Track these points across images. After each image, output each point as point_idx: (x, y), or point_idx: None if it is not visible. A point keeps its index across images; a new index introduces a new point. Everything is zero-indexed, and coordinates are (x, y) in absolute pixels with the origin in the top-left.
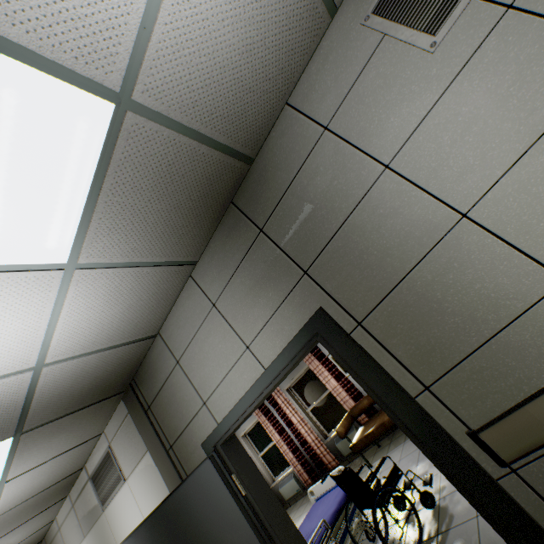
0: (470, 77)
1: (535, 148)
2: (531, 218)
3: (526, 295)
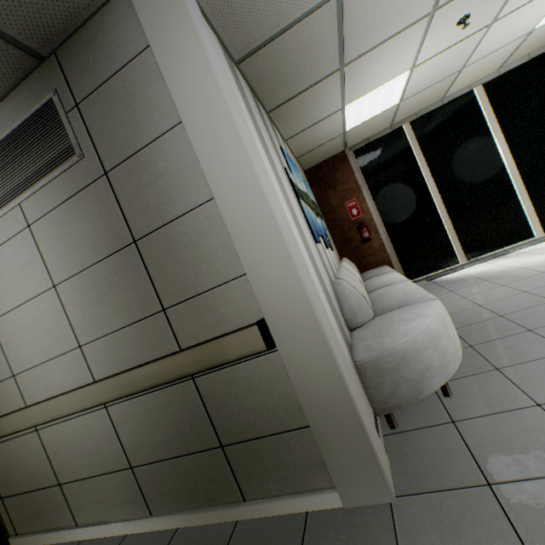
0: (9, 249)
1: (20, 308)
2: (12, 341)
3: (2, 375)
